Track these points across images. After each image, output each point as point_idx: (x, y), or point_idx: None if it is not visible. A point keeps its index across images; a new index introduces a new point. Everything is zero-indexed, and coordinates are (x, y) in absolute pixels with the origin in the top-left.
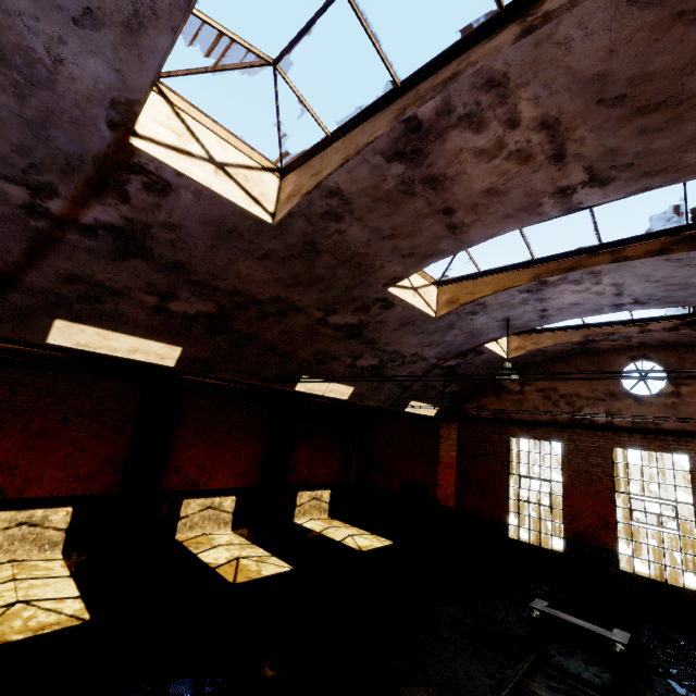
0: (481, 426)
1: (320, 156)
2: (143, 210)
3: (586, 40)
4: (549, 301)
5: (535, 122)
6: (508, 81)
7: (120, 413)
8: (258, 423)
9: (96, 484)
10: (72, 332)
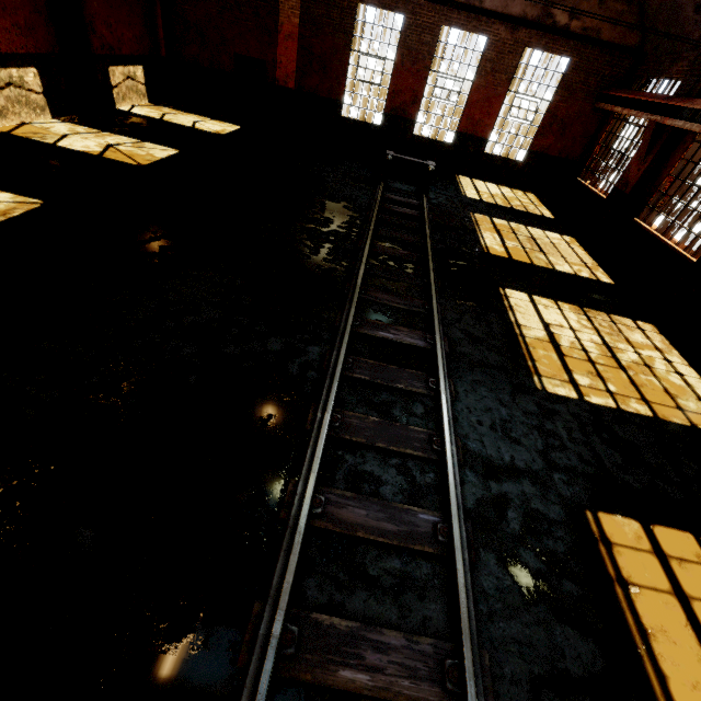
0: None
1: None
2: None
3: None
4: None
5: None
6: None
7: None
8: None
9: None
10: None
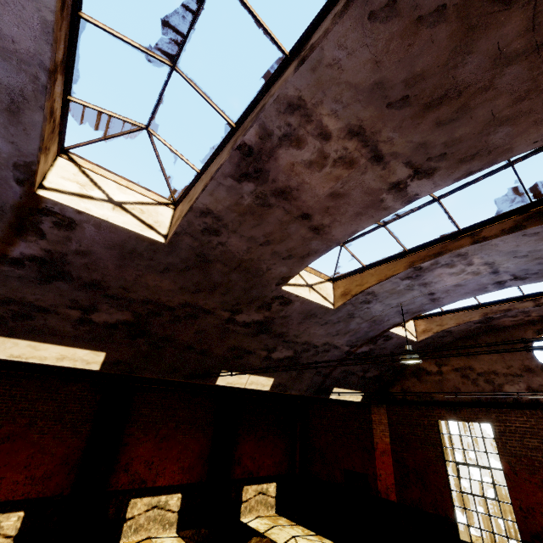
0: (408, 409)
1: (194, 187)
2: (57, 242)
3: (351, 58)
4: (433, 285)
5: (343, 132)
6: (305, 102)
7: (79, 414)
8: (203, 417)
9: (49, 486)
10: (6, 345)
